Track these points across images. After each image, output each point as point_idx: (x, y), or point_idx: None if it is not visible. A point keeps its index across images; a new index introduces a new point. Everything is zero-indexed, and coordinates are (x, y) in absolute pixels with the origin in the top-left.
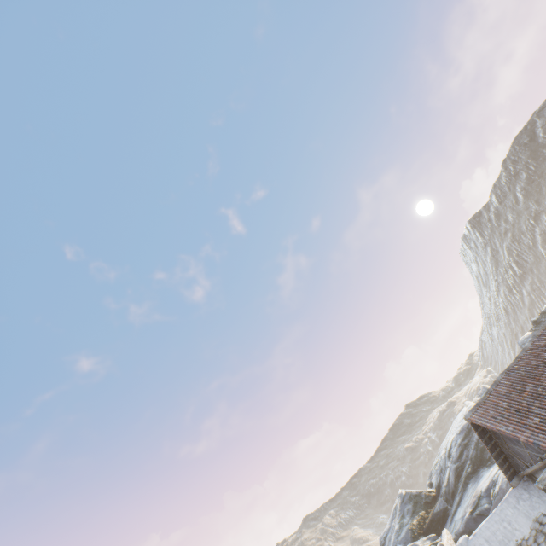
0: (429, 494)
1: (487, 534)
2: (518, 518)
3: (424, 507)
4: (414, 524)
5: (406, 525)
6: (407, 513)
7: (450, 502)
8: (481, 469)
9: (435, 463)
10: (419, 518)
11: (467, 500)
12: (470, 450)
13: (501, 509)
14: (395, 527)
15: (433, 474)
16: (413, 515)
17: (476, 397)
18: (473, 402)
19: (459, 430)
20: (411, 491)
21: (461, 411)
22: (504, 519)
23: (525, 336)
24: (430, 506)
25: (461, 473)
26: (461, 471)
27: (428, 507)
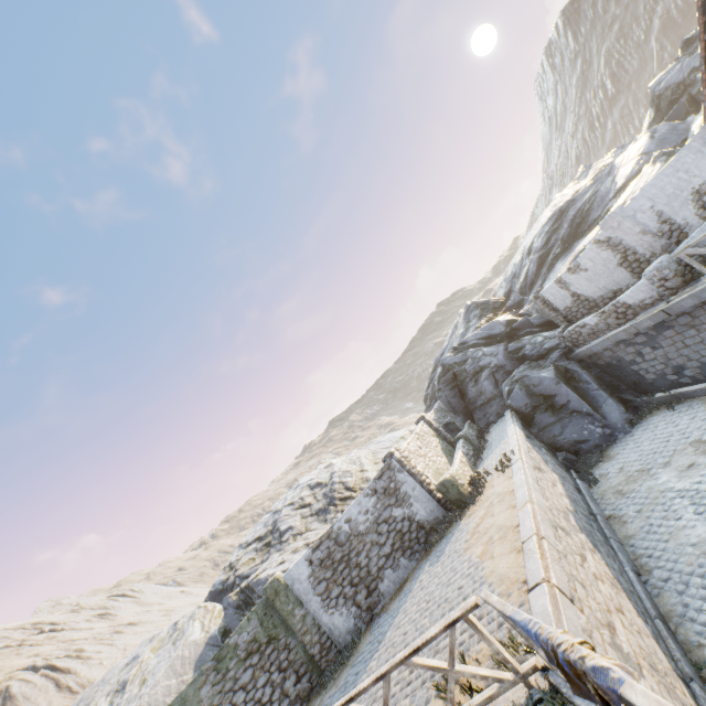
0: (497, 301)
1: (652, 193)
2: (700, 163)
3: (492, 311)
4: (482, 324)
5: (474, 325)
6: (473, 318)
7: (525, 296)
8: (576, 243)
9: (501, 283)
10: (487, 319)
11: (555, 274)
12: (561, 232)
13: (677, 160)
14: (460, 332)
15: (499, 292)
16: (480, 318)
17: (571, 184)
18: (568, 189)
19: (547, 219)
20: (478, 301)
21: (548, 207)
22: (680, 170)
23: (666, 71)
24: (498, 311)
25: (545, 260)
26: (546, 258)
27: (497, 311)
